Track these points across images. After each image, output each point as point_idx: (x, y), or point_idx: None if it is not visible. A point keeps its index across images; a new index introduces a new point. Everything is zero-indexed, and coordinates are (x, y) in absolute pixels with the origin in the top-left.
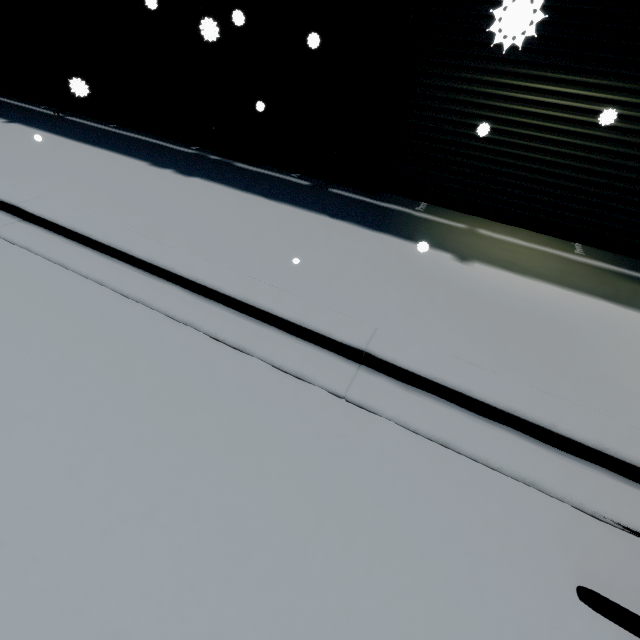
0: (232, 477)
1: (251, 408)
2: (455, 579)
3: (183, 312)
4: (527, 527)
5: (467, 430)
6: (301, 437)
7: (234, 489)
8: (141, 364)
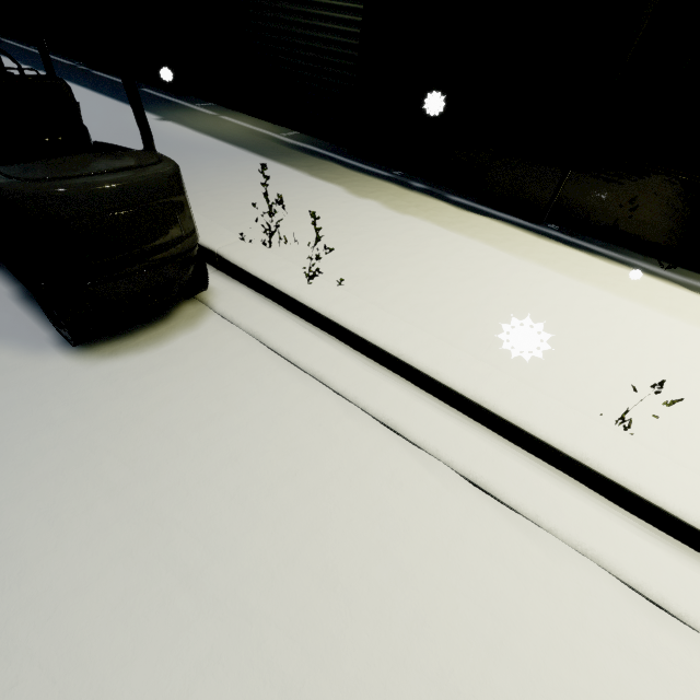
0: None
1: None
2: None
3: None
4: None
5: None
6: None
7: None
8: None
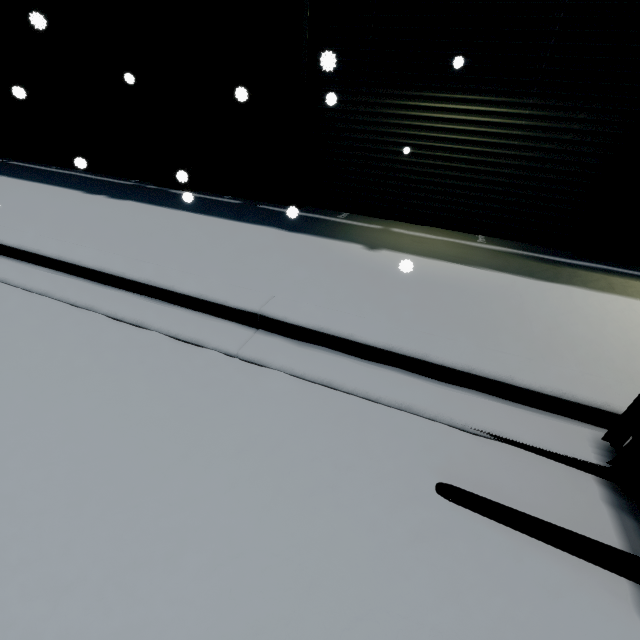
0: (101, 424)
1: (138, 369)
2: (317, 489)
3: (85, 298)
4: (398, 443)
5: (352, 371)
6: (185, 389)
7: (100, 434)
8: (29, 342)
